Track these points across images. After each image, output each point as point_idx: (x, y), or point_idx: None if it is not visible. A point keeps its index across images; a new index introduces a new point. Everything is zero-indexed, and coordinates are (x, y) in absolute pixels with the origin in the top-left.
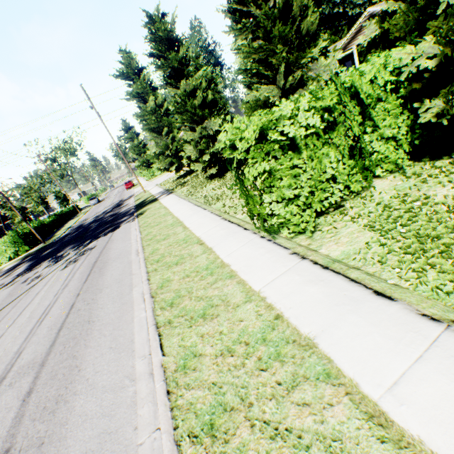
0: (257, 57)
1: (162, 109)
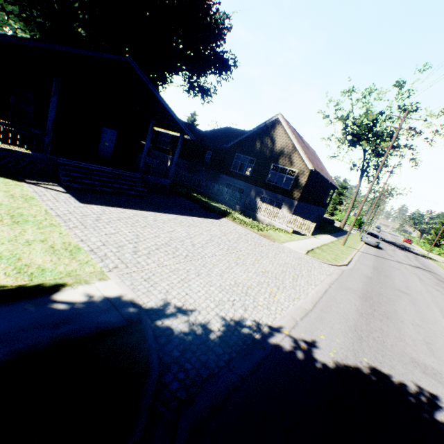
0: None
1: None
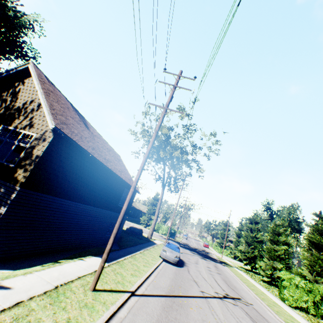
0: (308, 261)
1: (256, 238)
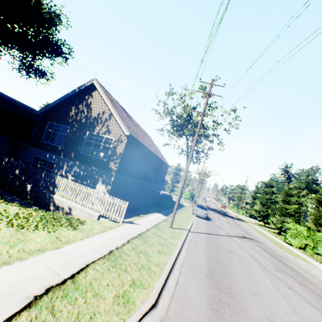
0: (313, 216)
1: (270, 199)
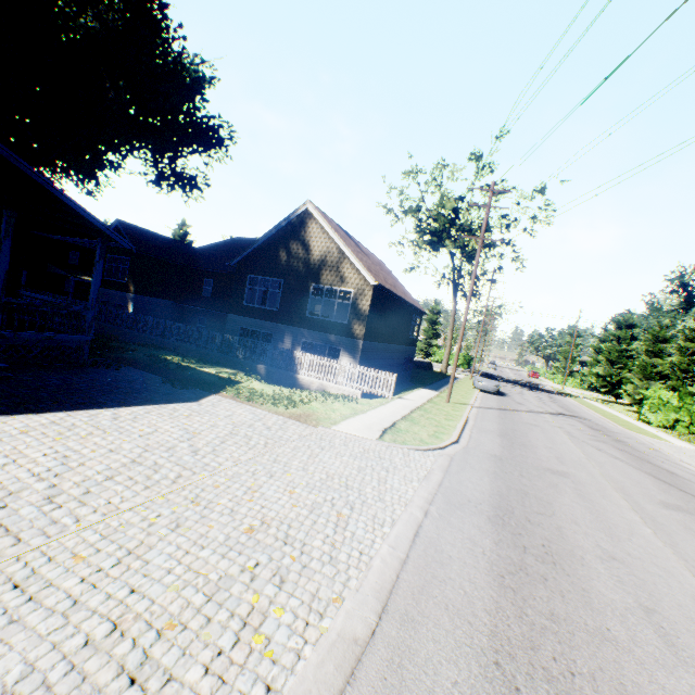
0: None
1: (627, 352)
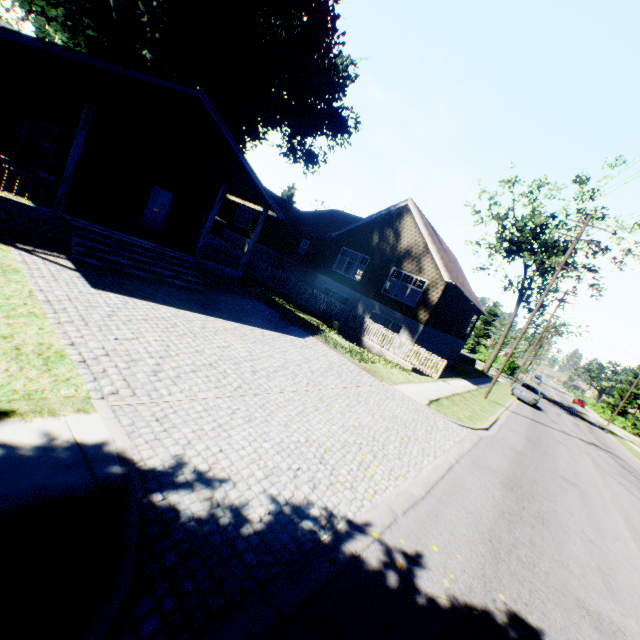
0: None
1: None
